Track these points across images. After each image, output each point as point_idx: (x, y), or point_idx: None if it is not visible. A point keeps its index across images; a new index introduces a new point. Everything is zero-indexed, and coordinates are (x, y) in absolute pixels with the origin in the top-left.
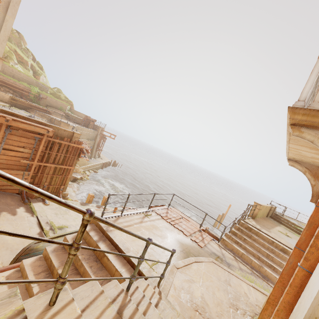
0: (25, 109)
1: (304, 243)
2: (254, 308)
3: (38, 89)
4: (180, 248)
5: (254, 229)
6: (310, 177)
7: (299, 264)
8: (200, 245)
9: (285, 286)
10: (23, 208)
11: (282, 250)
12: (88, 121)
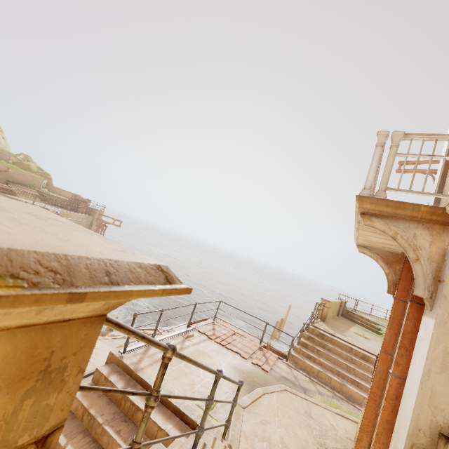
0: None
1: (390, 345)
2: (346, 442)
3: None
4: (240, 378)
5: (327, 334)
6: (383, 264)
7: (391, 371)
8: (265, 369)
9: (377, 403)
10: None
11: (363, 358)
12: (77, 202)
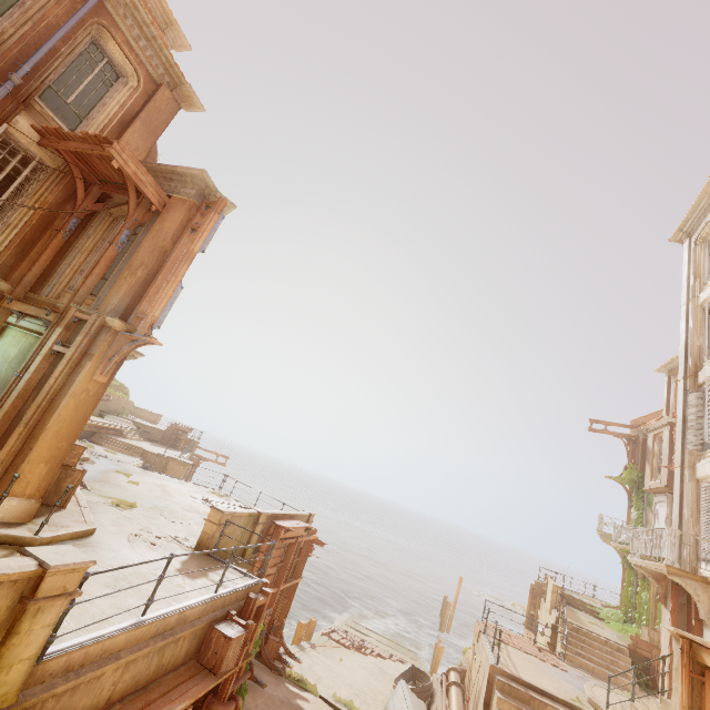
0: (85, 436)
1: None
2: None
3: None
4: (562, 678)
5: (580, 628)
6: (653, 580)
7: None
8: (564, 669)
9: None
10: (288, 684)
11: (618, 651)
12: (175, 433)
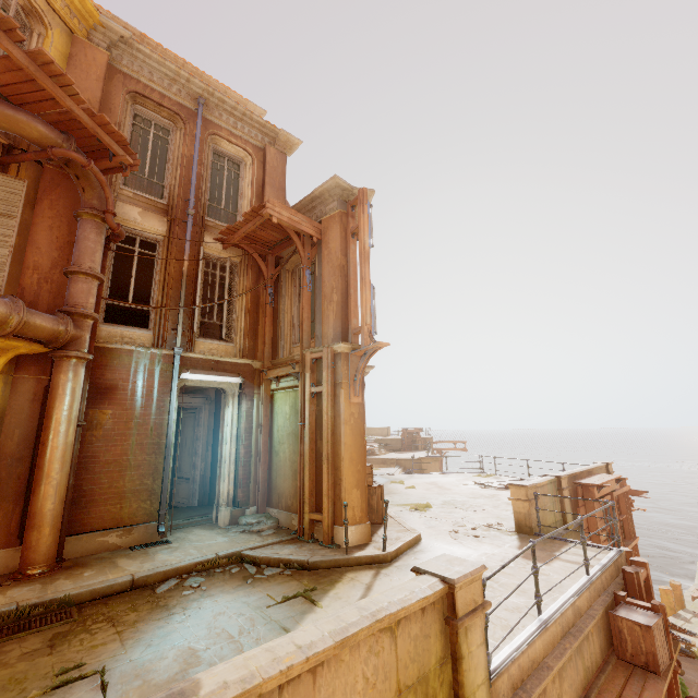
0: None
1: None
2: None
3: None
4: None
5: None
6: None
7: None
8: None
9: None
10: None
11: None
12: (409, 437)
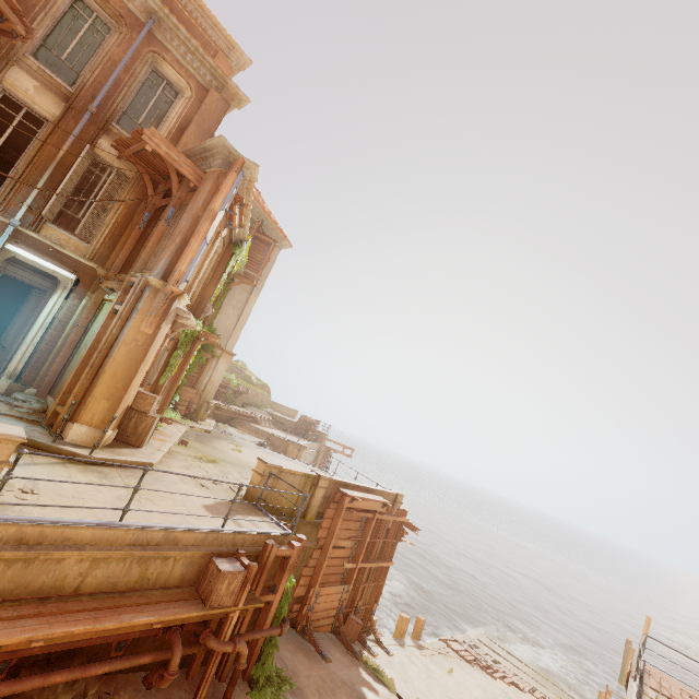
0: (226, 421)
1: None
2: None
3: (234, 377)
4: None
5: None
6: None
7: None
8: None
9: None
10: (362, 670)
11: None
12: (305, 424)
